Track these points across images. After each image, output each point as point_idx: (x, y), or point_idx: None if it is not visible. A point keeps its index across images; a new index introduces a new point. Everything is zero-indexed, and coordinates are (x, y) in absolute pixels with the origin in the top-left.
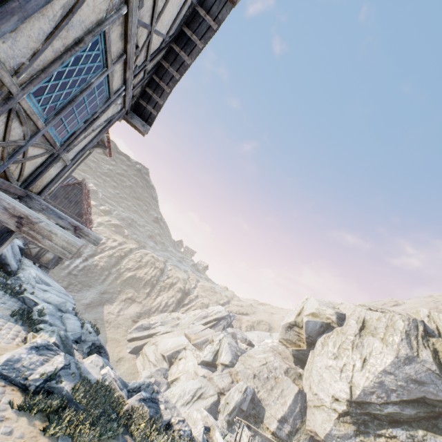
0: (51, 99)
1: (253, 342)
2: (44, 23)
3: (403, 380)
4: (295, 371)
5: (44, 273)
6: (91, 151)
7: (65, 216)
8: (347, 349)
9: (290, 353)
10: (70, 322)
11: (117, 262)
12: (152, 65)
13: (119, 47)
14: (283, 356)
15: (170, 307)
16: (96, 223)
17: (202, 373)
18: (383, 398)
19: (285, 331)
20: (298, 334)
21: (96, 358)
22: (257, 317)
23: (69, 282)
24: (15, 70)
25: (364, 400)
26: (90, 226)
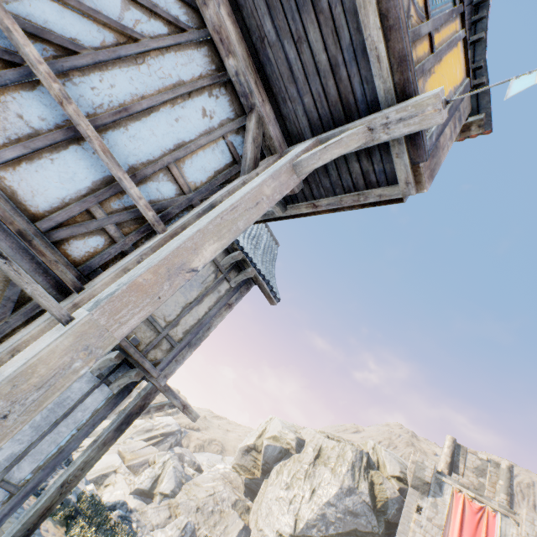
0: None
1: (203, 467)
2: None
3: (342, 512)
4: (244, 503)
5: None
6: None
7: None
8: (300, 478)
9: (242, 482)
10: None
11: None
12: None
13: None
14: (234, 485)
15: None
16: None
17: (134, 506)
18: (323, 531)
19: (242, 455)
20: (255, 460)
21: None
22: (209, 434)
23: None
24: None
25: (306, 534)
26: None
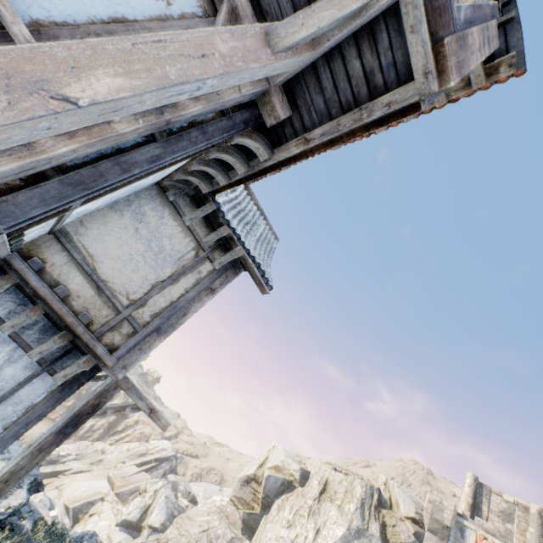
0: None
1: (198, 498)
2: None
3: None
4: (240, 542)
5: None
6: None
7: None
8: (304, 515)
9: (240, 518)
10: (14, 448)
11: None
12: None
13: None
14: (231, 520)
15: (96, 433)
16: None
17: (119, 539)
18: None
19: (241, 487)
20: (255, 492)
21: (45, 497)
22: (208, 462)
23: None
24: None
25: None
26: None
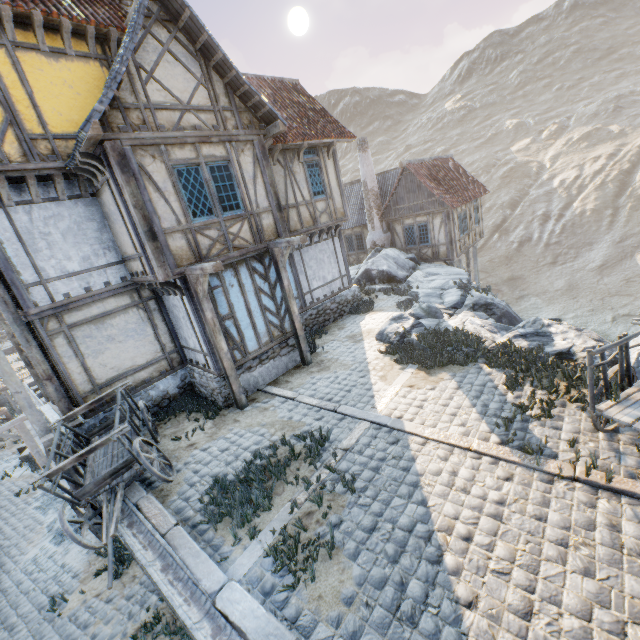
0: (204, 209)
1: None
2: (161, 204)
3: None
4: None
5: (443, 266)
6: (331, 158)
7: (281, 241)
8: None
9: None
10: (449, 295)
11: (620, 185)
12: (226, 96)
13: (189, 150)
14: None
15: None
16: (546, 163)
17: None
18: None
19: None
20: None
21: (461, 315)
22: None
23: (553, 256)
24: (178, 223)
25: None
26: (469, 192)
